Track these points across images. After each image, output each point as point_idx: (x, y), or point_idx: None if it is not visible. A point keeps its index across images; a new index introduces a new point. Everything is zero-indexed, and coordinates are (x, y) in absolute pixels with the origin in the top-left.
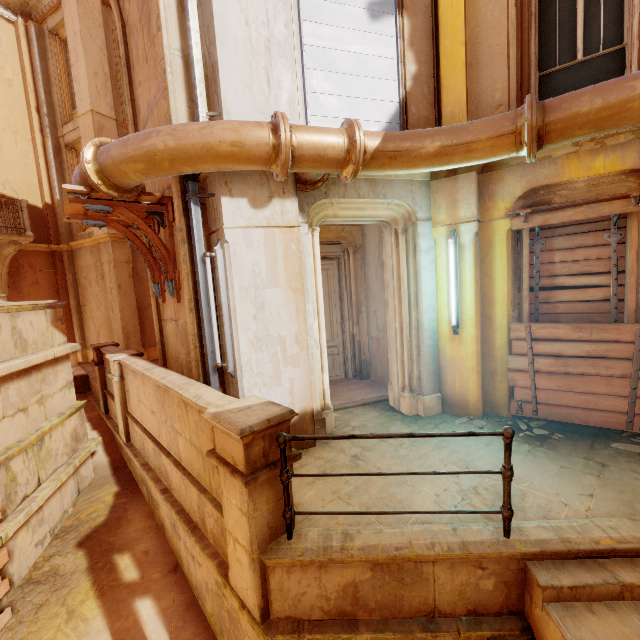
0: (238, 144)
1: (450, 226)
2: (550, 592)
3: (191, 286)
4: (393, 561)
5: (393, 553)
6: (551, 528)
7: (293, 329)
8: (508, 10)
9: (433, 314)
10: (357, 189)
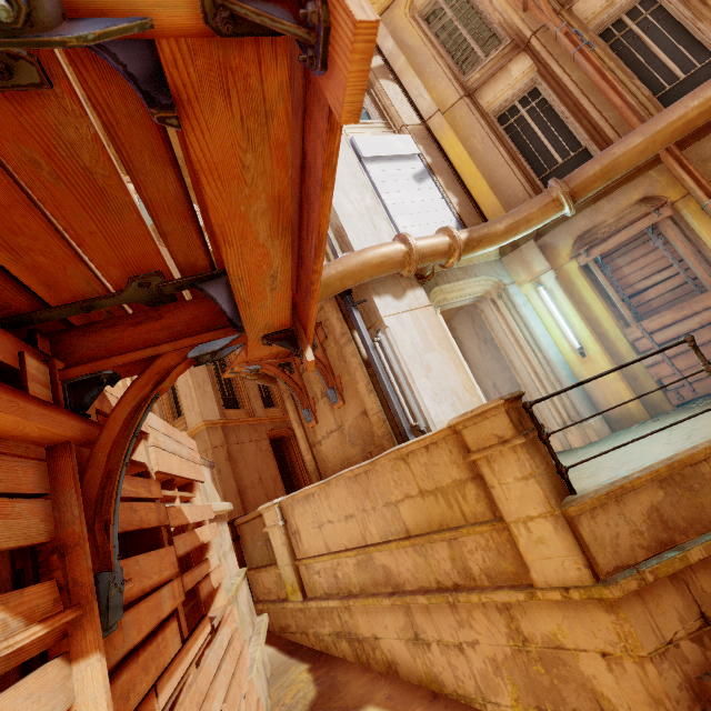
0: (384, 256)
1: (533, 281)
2: None
3: (366, 372)
4: (673, 471)
5: (669, 462)
6: None
7: (458, 380)
8: (501, 154)
9: (555, 349)
10: (455, 276)
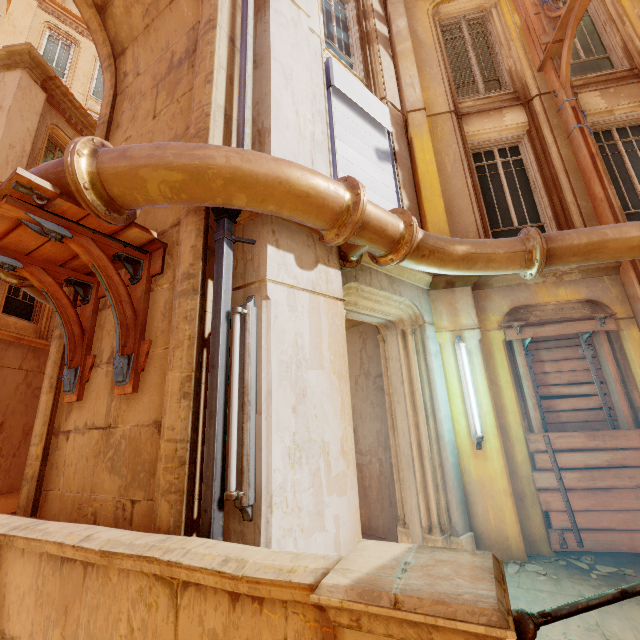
0: (316, 187)
1: (454, 332)
2: None
3: (195, 356)
4: None
5: None
6: None
7: (338, 432)
8: (468, 185)
9: (450, 424)
10: (379, 281)
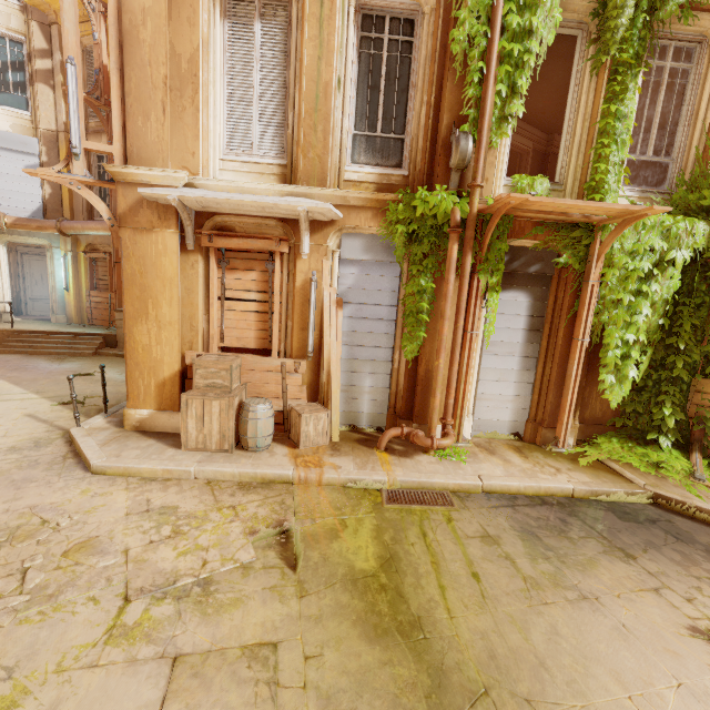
0: None
1: (66, 252)
2: (13, 336)
3: None
4: None
5: None
6: (28, 329)
7: None
8: None
9: (62, 284)
10: (20, 233)
